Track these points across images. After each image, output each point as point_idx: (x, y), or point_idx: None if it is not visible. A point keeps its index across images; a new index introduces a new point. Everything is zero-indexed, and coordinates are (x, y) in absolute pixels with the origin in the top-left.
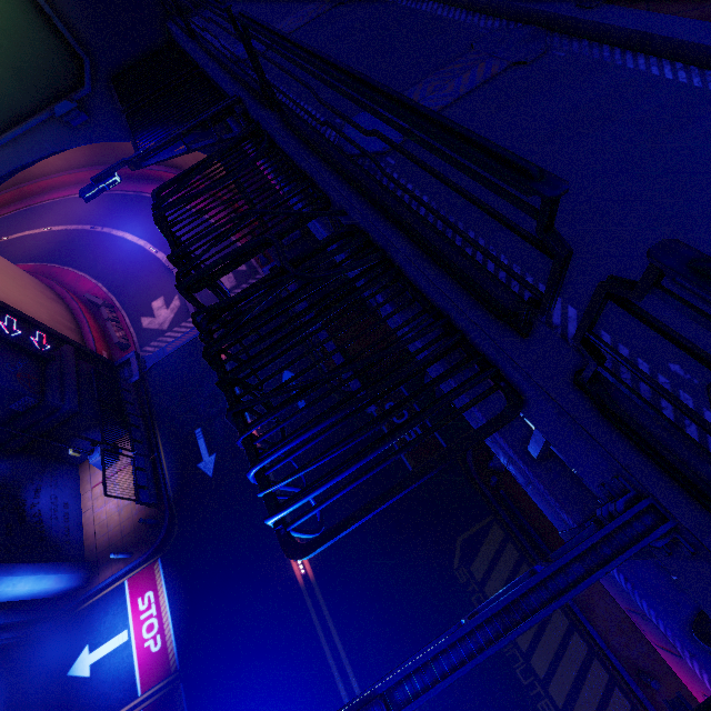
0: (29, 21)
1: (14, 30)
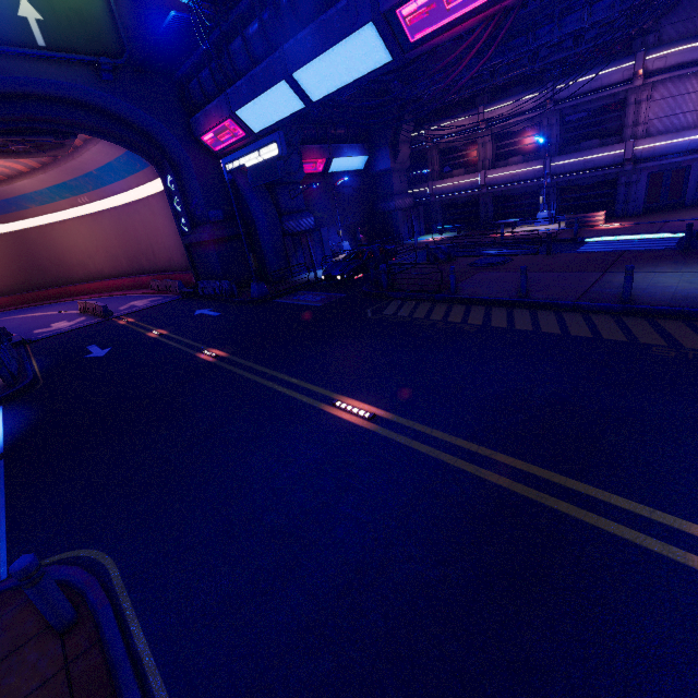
0: (108, 27)
1: (99, 25)
